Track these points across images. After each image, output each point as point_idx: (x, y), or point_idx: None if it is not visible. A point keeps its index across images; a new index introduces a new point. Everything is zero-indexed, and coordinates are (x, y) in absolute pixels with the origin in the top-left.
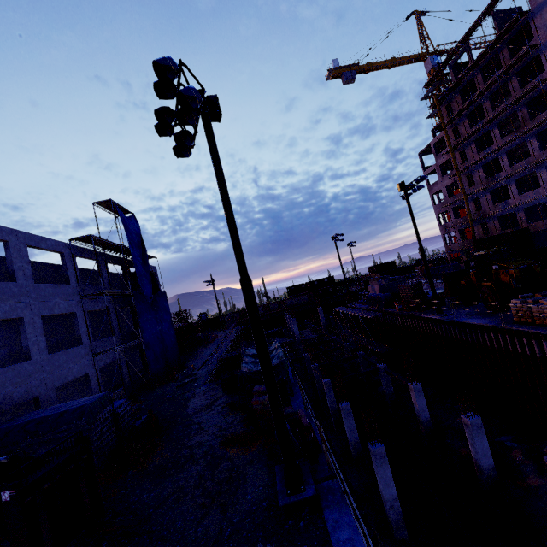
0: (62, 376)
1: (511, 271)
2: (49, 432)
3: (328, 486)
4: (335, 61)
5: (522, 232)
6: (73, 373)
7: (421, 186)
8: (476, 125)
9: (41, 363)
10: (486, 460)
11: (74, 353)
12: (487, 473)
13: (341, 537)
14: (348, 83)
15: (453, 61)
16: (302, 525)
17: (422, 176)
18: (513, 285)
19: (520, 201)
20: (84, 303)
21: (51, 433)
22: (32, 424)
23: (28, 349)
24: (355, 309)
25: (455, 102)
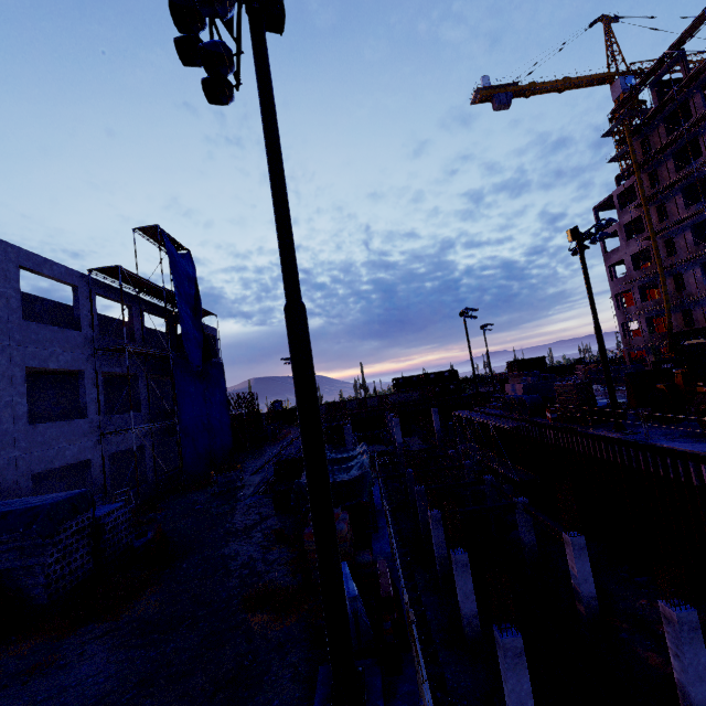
0: (47, 458)
1: None
2: None
3: None
4: (485, 78)
5: None
6: (66, 457)
7: (606, 234)
8: (686, 167)
9: (14, 435)
10: (702, 687)
11: (72, 428)
12: None
13: None
14: (500, 109)
15: (657, 76)
16: None
17: (608, 219)
18: None
19: None
20: (98, 361)
21: None
22: None
23: None
24: (484, 415)
25: (655, 135)
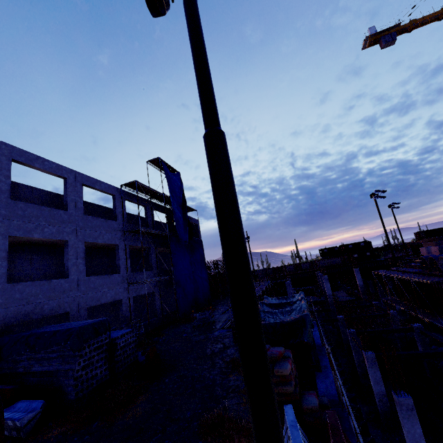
0: (96, 298)
1: None
2: (43, 350)
3: None
4: (372, 28)
5: None
6: (107, 297)
7: None
8: None
9: (77, 283)
10: None
11: (111, 279)
12: None
13: None
14: (387, 46)
15: None
16: None
17: None
18: None
19: None
20: (127, 239)
21: (45, 351)
22: (33, 337)
23: (68, 268)
24: (403, 273)
25: None
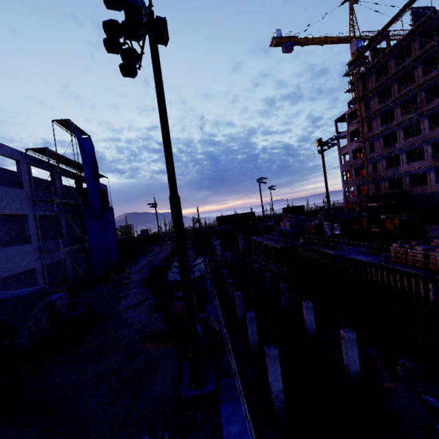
0: (9, 268)
1: (395, 221)
2: None
3: (227, 383)
4: (278, 30)
5: (405, 193)
6: (20, 267)
7: (335, 144)
8: (384, 102)
9: None
10: (355, 366)
11: (23, 250)
12: (354, 375)
13: (232, 430)
14: (287, 52)
15: (374, 45)
16: (200, 416)
17: (337, 135)
18: (395, 232)
19: (408, 168)
20: (35, 208)
21: None
22: None
23: None
24: (268, 239)
25: (370, 81)
